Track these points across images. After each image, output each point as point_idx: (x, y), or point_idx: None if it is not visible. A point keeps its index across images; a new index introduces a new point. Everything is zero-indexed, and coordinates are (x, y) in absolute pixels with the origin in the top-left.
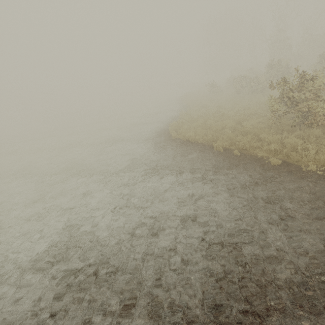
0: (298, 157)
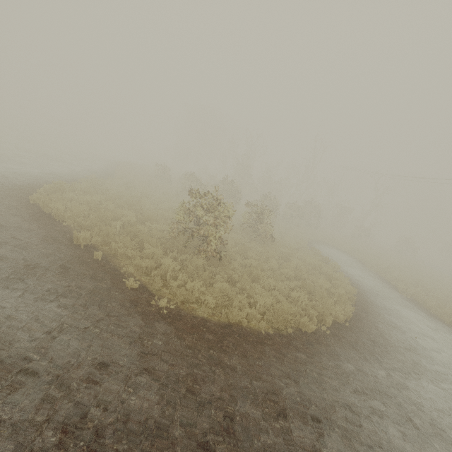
0: (159, 285)
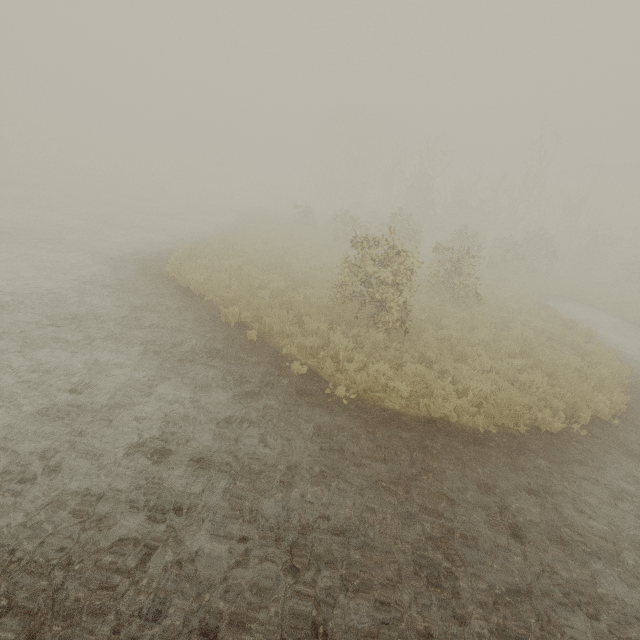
0: (332, 369)
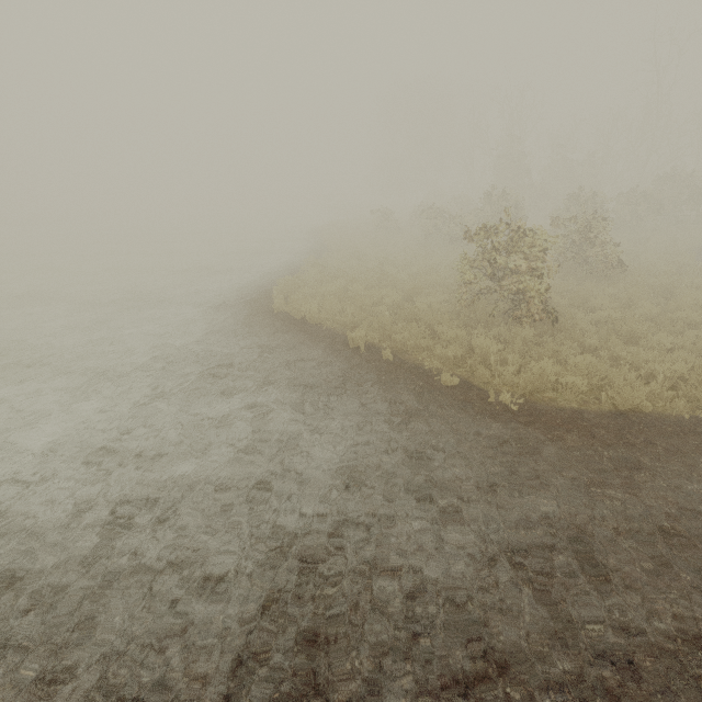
0: (487, 376)
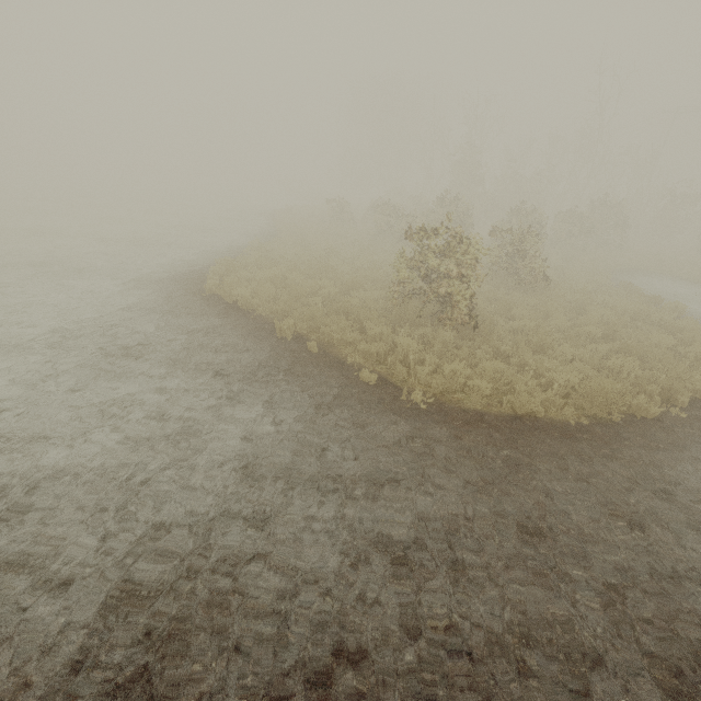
0: (404, 374)
